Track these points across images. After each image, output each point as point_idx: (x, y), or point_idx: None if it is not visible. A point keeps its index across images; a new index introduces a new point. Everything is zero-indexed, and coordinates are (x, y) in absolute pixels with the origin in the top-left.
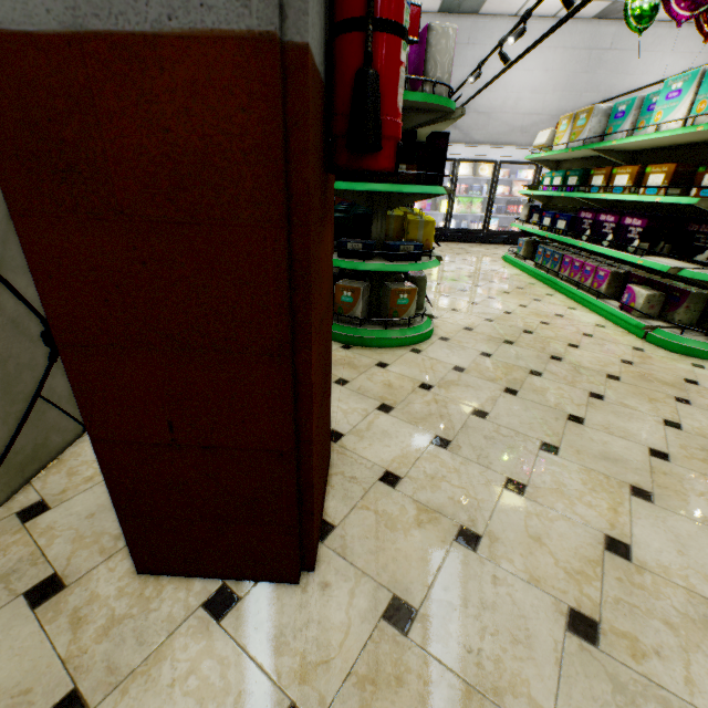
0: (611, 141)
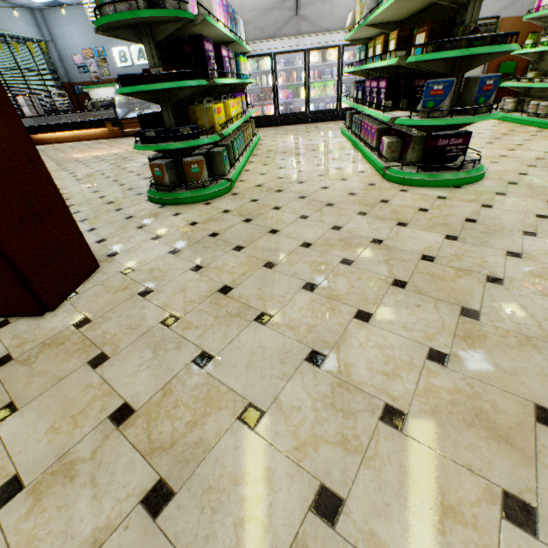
0: (370, 16)
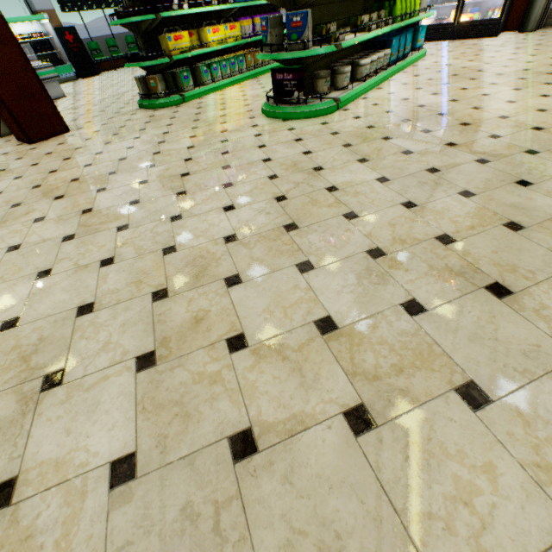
0: None
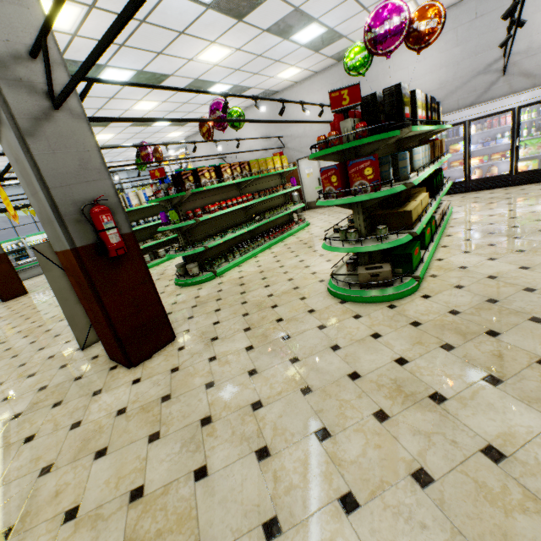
0: None
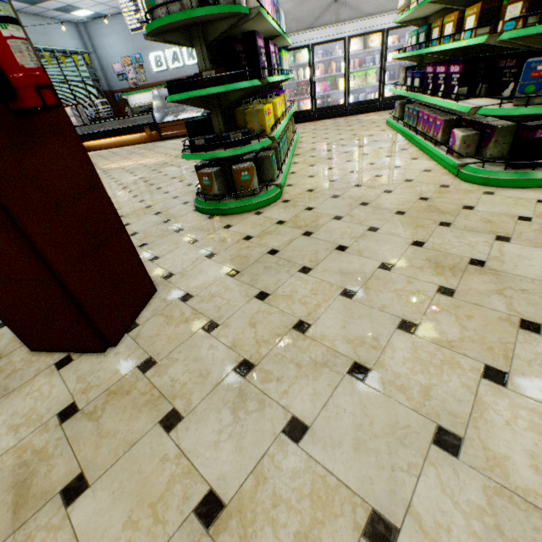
0: None
